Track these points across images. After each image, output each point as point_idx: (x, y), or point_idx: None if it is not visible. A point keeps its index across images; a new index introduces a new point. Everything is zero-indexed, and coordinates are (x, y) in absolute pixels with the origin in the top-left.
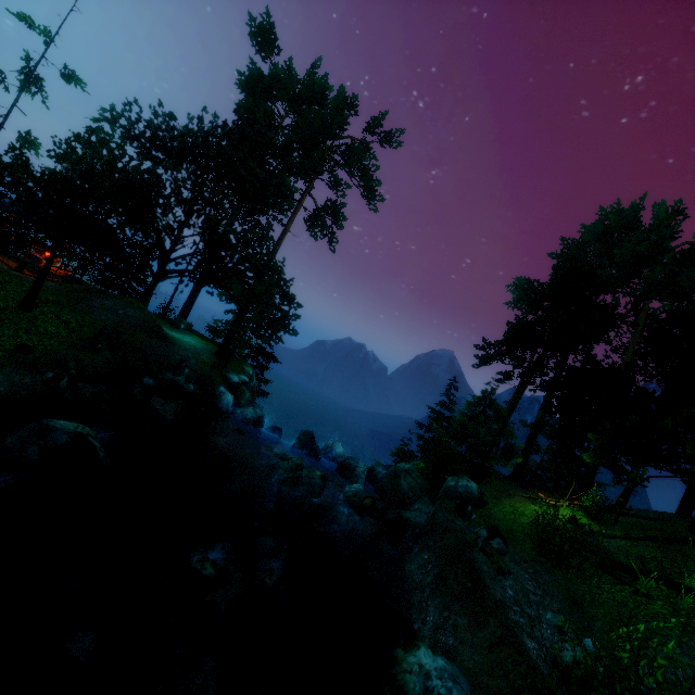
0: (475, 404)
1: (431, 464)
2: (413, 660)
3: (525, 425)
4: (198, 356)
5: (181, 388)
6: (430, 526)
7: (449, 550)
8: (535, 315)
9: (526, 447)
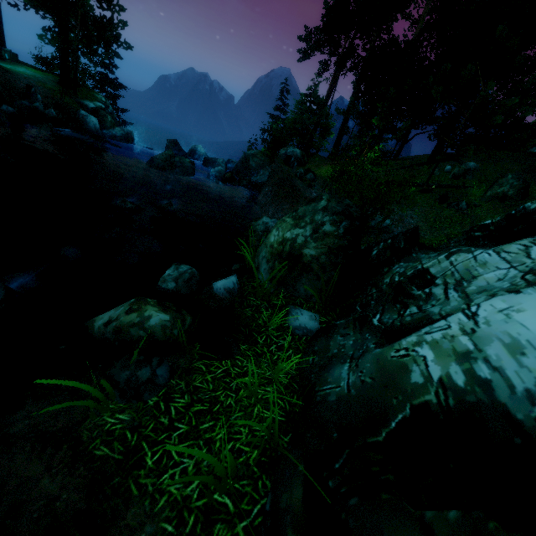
0: (303, 103)
1: (270, 147)
2: (259, 222)
3: (339, 112)
4: (42, 84)
5: (44, 114)
6: (269, 175)
7: (279, 180)
8: None
9: (340, 132)
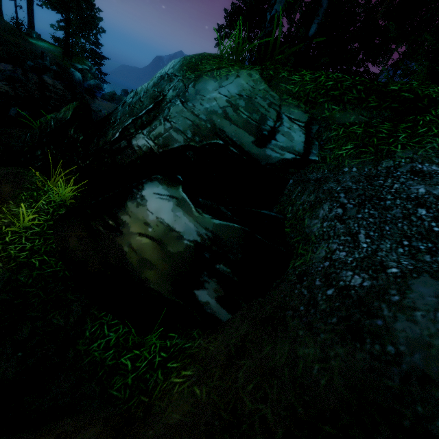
0: None
1: None
2: None
3: None
4: (52, 53)
5: (50, 68)
6: None
7: None
8: (243, 2)
9: None
